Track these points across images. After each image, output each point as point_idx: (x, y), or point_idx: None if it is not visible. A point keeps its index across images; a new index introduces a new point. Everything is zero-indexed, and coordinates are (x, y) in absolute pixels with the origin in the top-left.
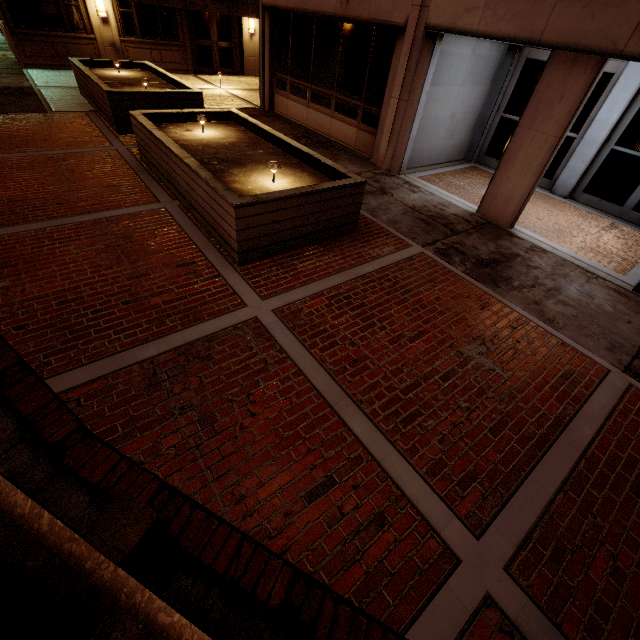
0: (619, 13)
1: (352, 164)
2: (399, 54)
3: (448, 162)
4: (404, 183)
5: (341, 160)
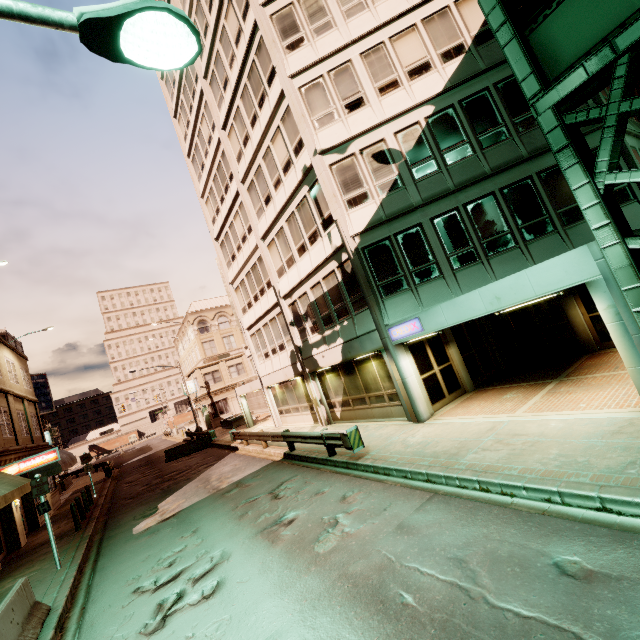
0: None
1: None
2: None
3: None
4: None
5: None
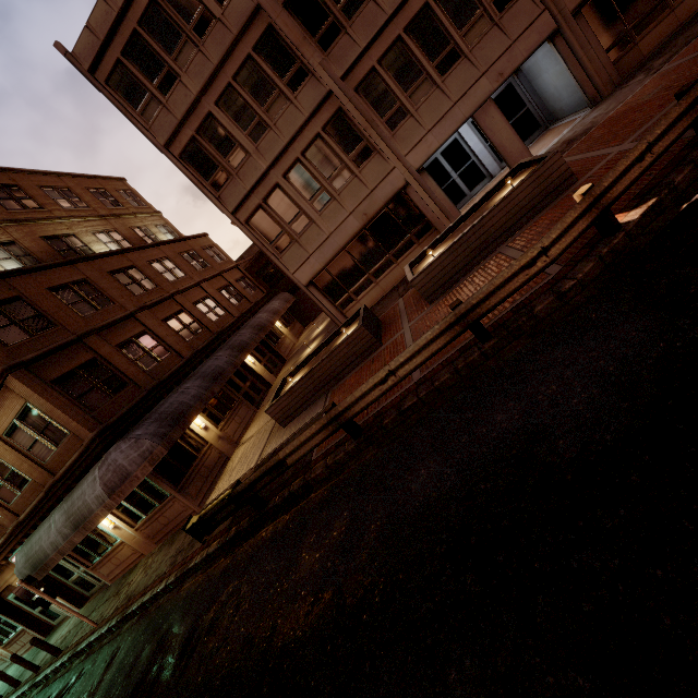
0: (481, 88)
1: None
2: (413, 193)
3: None
4: None
5: None
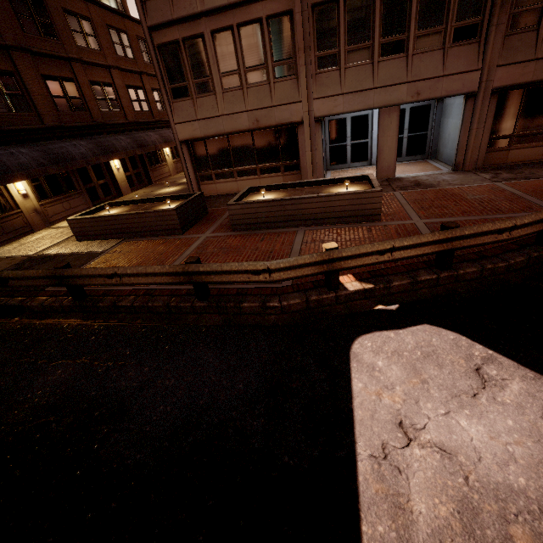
0: (399, 92)
1: None
2: (301, 133)
3: None
4: None
5: None
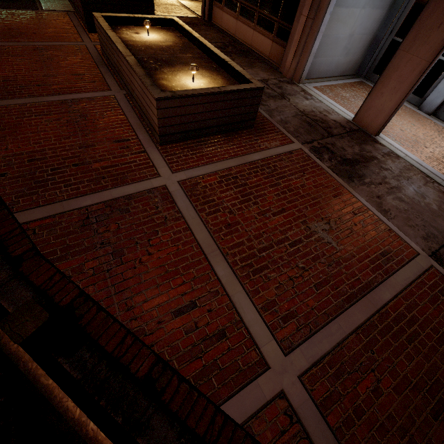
0: None
1: (263, 71)
2: None
3: (341, 76)
4: (301, 91)
5: (255, 67)
